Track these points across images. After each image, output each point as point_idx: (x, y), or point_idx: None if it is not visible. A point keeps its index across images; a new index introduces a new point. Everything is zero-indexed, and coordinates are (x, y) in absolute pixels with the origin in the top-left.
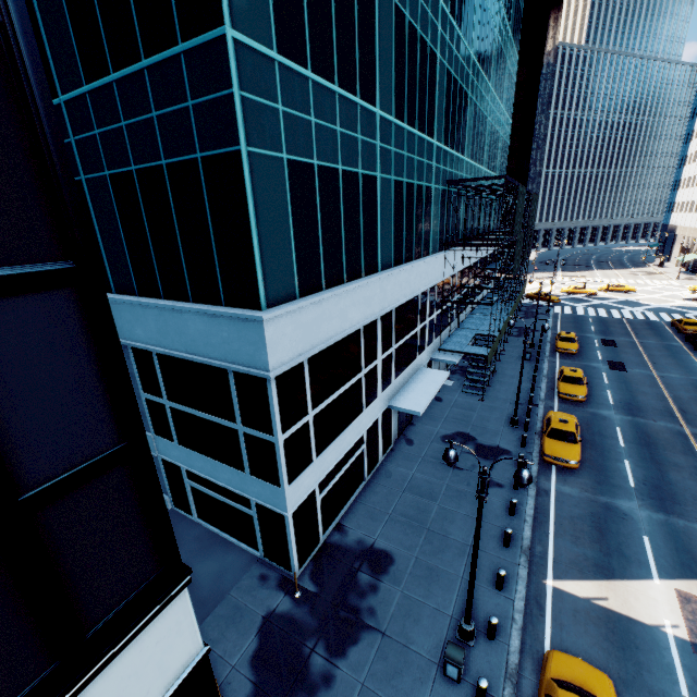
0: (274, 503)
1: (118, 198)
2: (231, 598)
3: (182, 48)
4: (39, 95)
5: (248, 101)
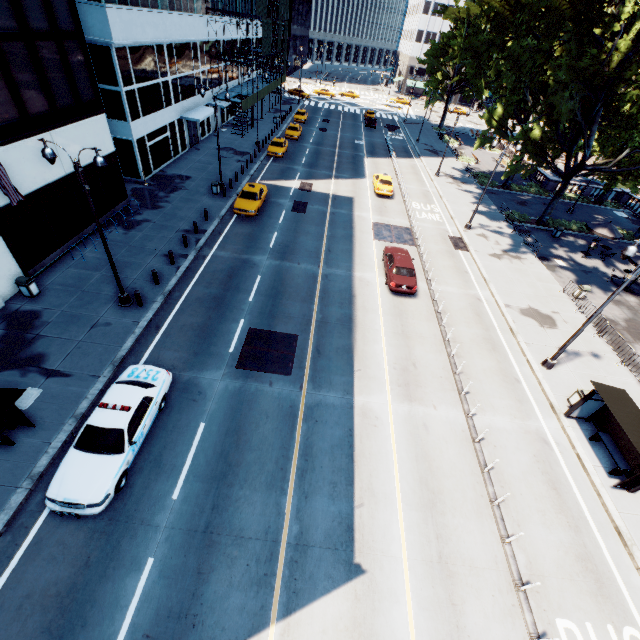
0: (125, 135)
1: None
2: None
3: None
4: None
5: None
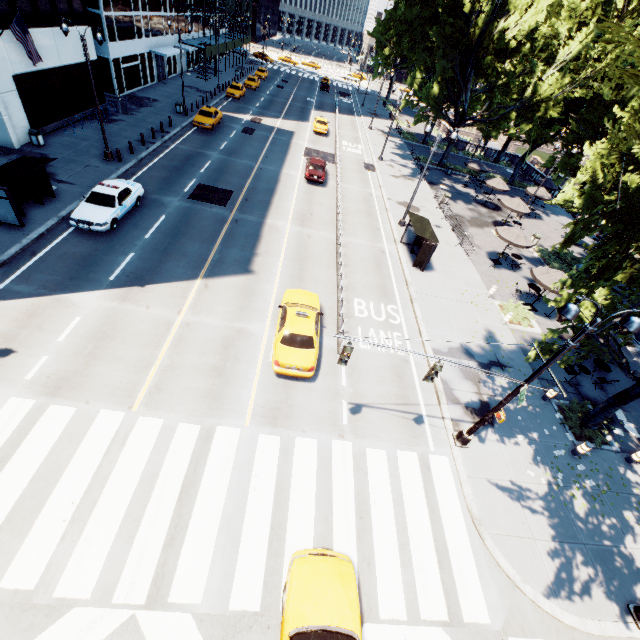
0: (103, 53)
1: None
2: None
3: None
4: None
5: None
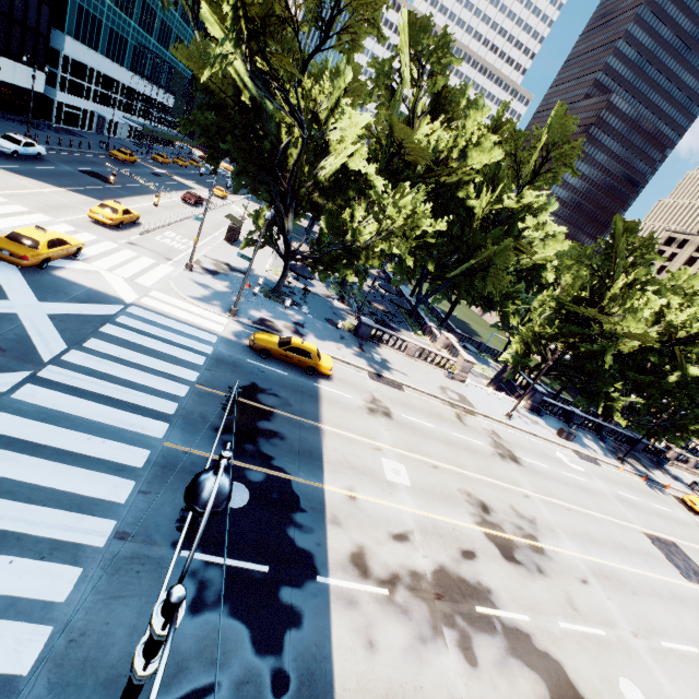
0: (52, 95)
1: None
2: None
3: None
4: None
5: None
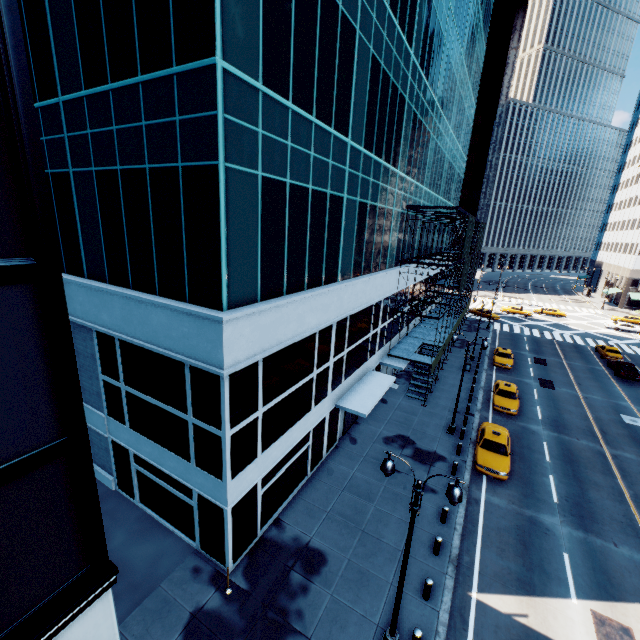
0: (216, 496)
1: (101, 193)
2: (161, 590)
3: (176, 70)
4: (22, 103)
5: (231, 123)
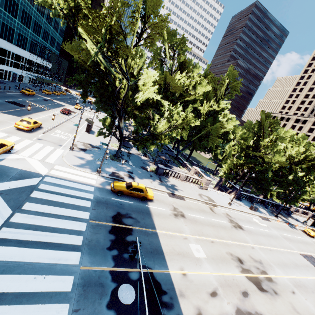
0: None
1: None
2: None
3: None
4: None
5: None
